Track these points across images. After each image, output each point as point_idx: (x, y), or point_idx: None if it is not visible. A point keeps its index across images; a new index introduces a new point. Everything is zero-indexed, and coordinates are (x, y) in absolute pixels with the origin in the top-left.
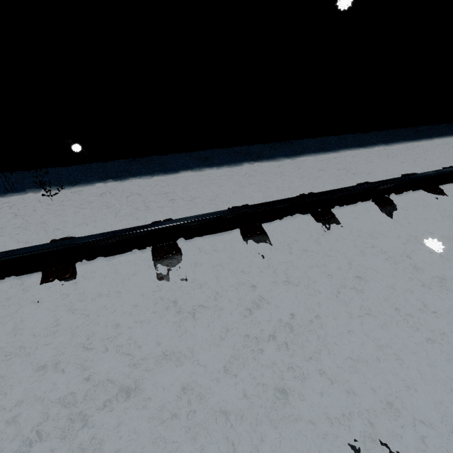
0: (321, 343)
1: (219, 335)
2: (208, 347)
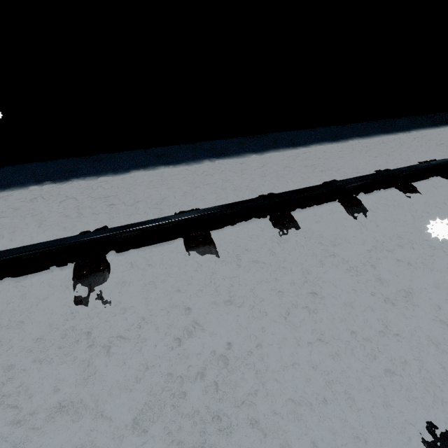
0: (259, 381)
1: (135, 376)
2: (118, 392)
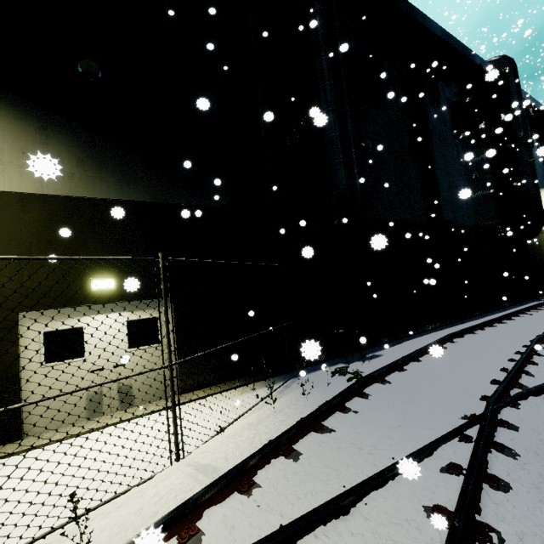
0: None
1: None
2: None
